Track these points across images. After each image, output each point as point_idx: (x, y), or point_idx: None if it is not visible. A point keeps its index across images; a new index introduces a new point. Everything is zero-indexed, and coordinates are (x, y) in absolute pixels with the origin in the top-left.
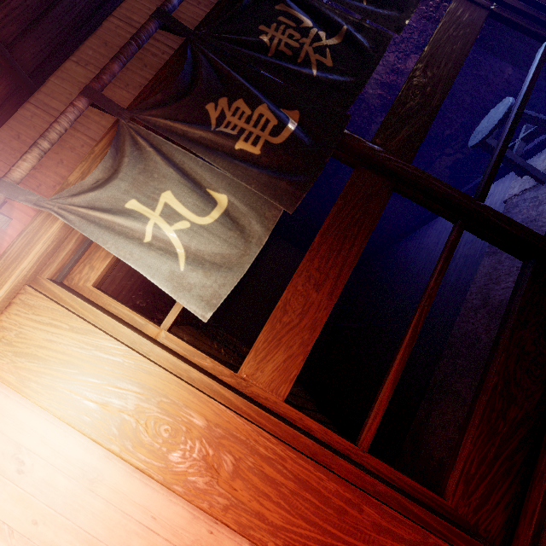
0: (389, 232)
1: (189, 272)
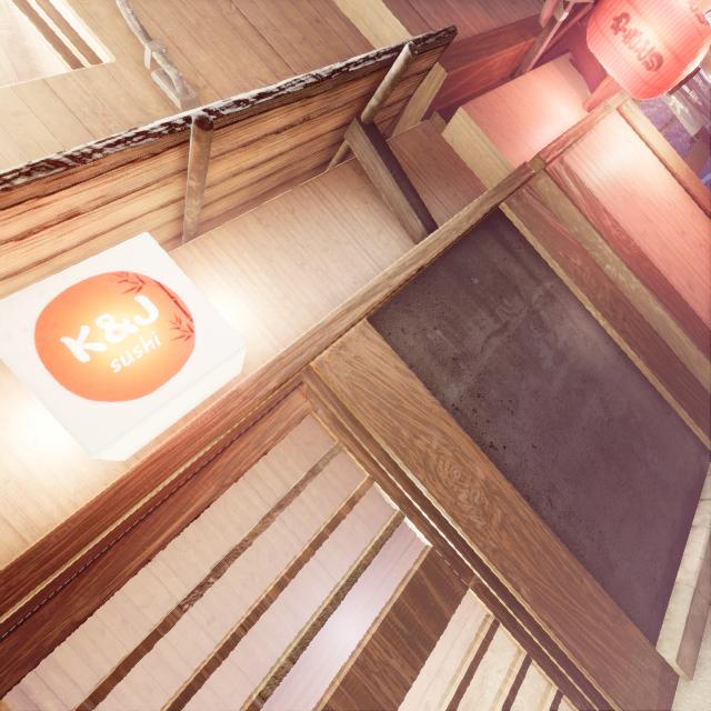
0: None
1: (684, 121)
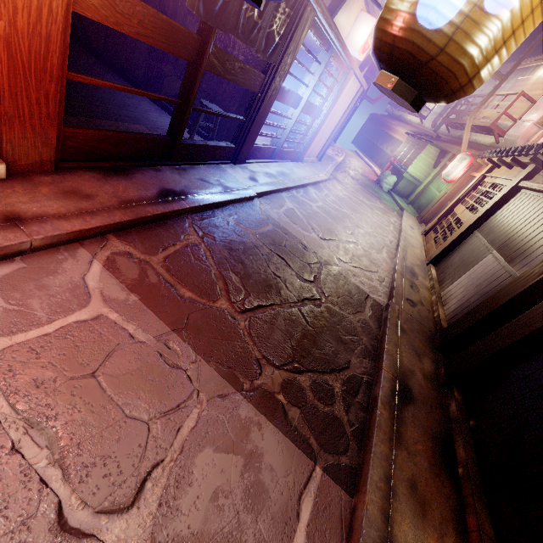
0: (109, 52)
1: None
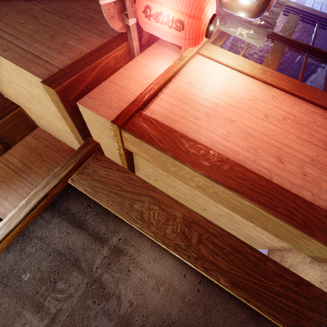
0: None
1: (250, 39)
